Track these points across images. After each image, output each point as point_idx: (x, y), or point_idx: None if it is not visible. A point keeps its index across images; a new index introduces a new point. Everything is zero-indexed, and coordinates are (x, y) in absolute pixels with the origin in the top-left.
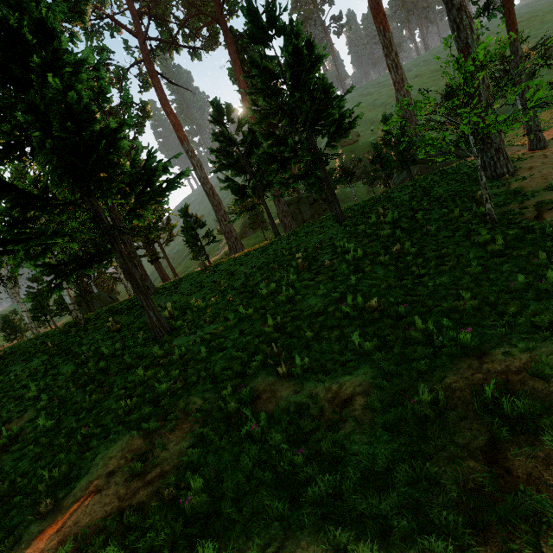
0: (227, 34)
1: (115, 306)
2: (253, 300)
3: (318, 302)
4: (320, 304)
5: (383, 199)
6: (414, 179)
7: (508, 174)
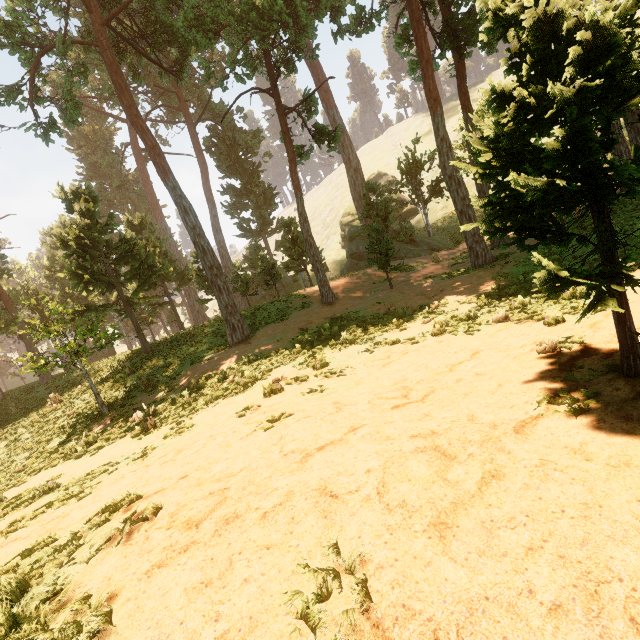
0: (187, 119)
1: (27, 386)
2: (12, 425)
3: (4, 444)
4: (2, 446)
5: (197, 332)
6: (254, 306)
7: (233, 344)
